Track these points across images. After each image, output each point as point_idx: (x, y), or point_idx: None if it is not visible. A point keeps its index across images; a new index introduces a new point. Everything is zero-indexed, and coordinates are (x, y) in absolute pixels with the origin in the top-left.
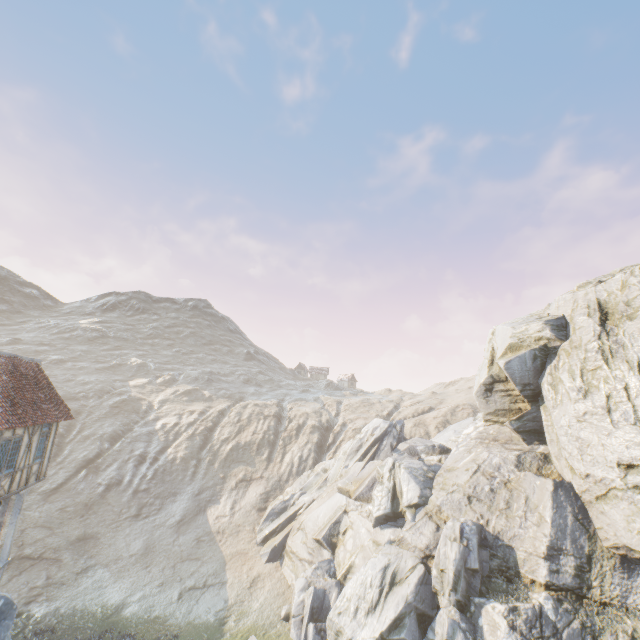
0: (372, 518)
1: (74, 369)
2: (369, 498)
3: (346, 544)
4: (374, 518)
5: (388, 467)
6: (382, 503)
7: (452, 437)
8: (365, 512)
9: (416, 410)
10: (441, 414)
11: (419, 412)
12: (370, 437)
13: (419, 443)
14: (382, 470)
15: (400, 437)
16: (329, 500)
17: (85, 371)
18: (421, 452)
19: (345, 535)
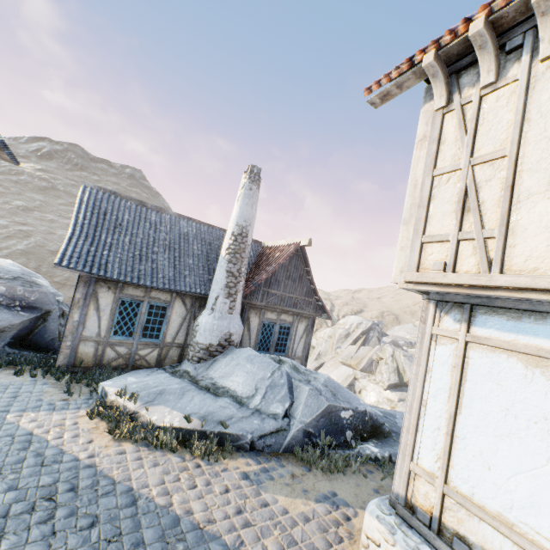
0: (383, 385)
1: (46, 221)
2: (372, 371)
3: (364, 399)
4: (387, 385)
5: (390, 353)
6: (391, 376)
7: (408, 336)
8: (373, 380)
9: (352, 310)
10: (375, 316)
11: (355, 312)
12: (356, 329)
13: (399, 339)
14: (382, 355)
15: (382, 333)
16: (337, 369)
17: (58, 225)
18: (403, 345)
19: (361, 393)
